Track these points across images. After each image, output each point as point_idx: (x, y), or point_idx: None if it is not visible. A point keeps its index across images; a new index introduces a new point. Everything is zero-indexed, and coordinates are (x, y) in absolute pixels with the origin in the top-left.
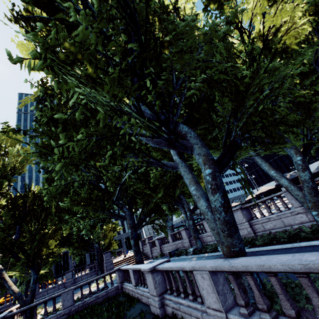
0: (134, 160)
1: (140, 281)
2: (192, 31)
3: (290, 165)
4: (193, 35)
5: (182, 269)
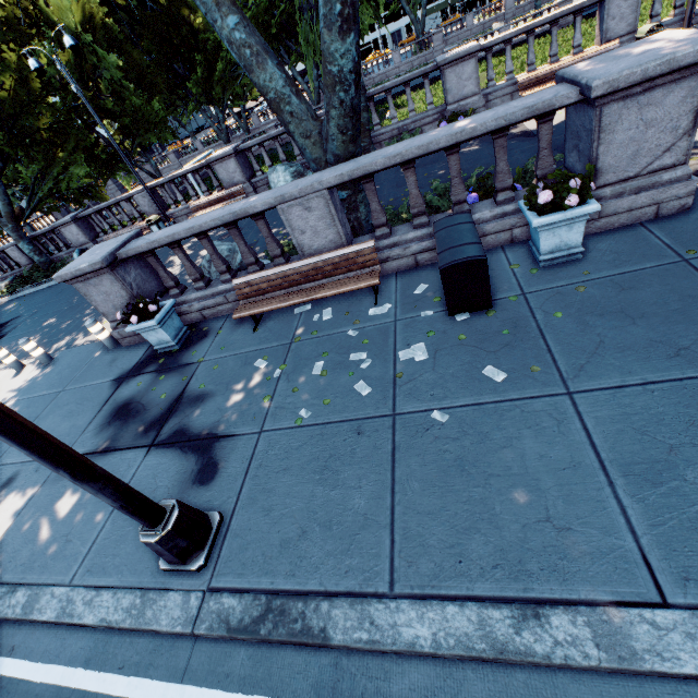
0: None
1: None
2: None
3: None
4: None
5: None
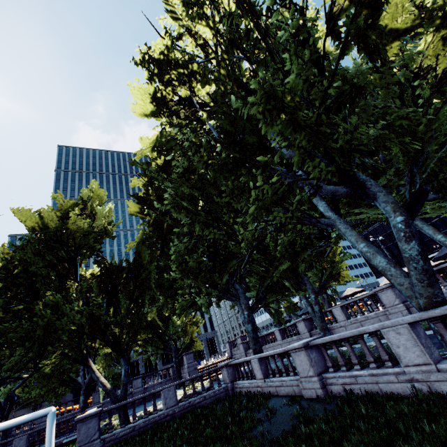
0: (282, 216)
1: (271, 372)
2: (363, 75)
3: (433, 244)
4: (365, 79)
5: (362, 332)
